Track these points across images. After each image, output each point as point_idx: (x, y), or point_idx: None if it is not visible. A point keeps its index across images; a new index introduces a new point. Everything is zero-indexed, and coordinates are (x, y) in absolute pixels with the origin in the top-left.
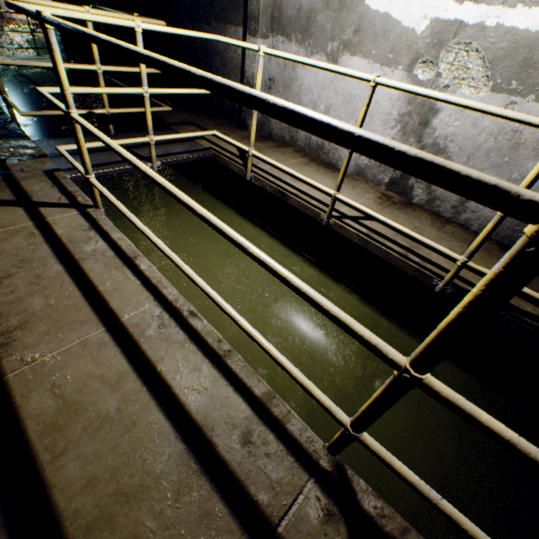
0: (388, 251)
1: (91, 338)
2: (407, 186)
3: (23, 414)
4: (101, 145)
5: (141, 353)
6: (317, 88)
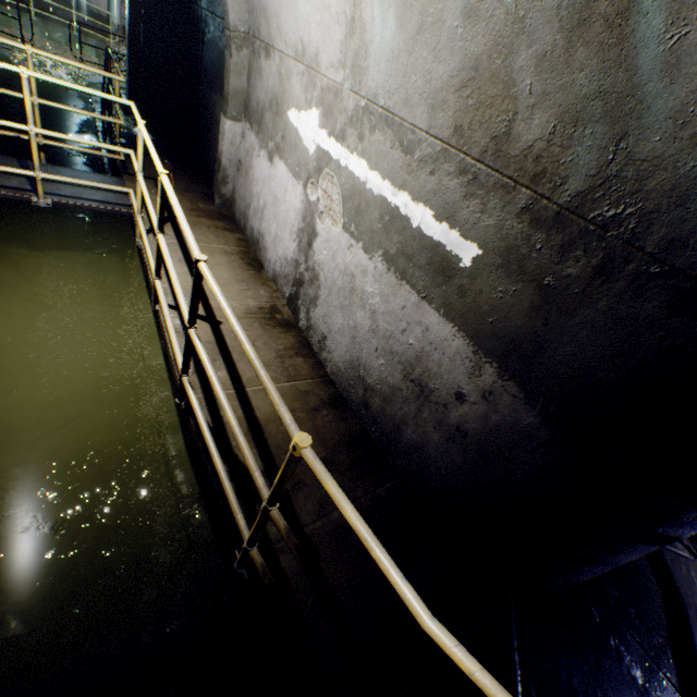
0: (171, 351)
1: None
2: (298, 306)
3: None
4: None
5: None
6: (262, 181)
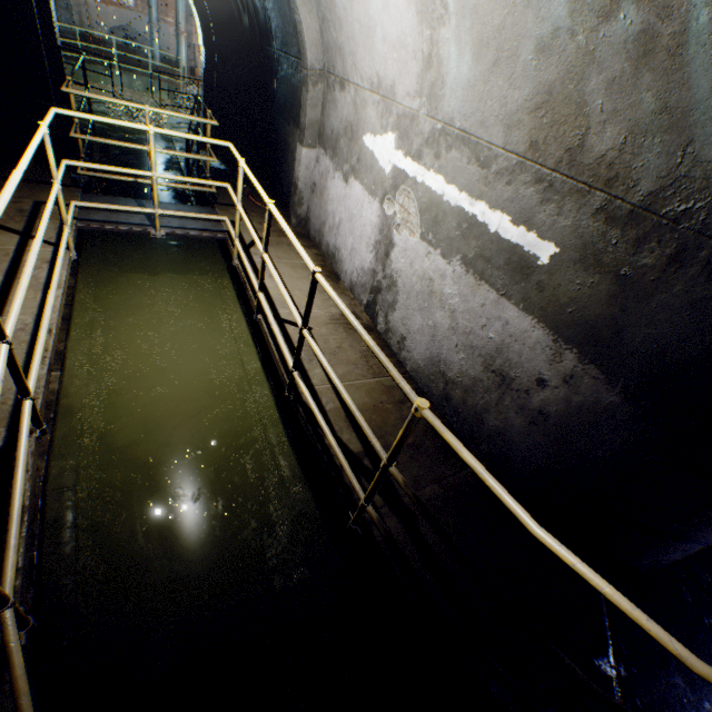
0: (275, 353)
1: None
2: (375, 311)
3: None
4: (109, 207)
5: None
6: (337, 200)
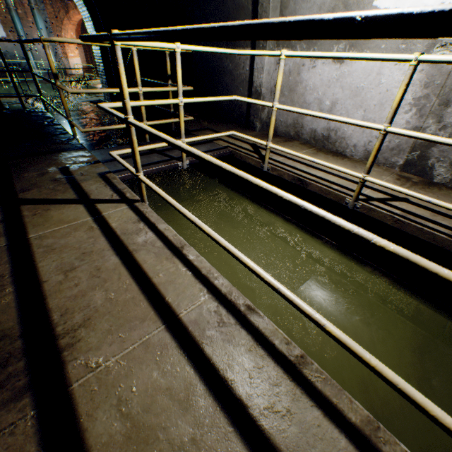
0: (433, 232)
1: (152, 338)
2: (426, 166)
3: (89, 441)
4: (144, 148)
5: (205, 358)
6: (323, 86)
